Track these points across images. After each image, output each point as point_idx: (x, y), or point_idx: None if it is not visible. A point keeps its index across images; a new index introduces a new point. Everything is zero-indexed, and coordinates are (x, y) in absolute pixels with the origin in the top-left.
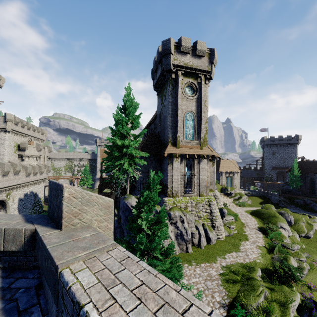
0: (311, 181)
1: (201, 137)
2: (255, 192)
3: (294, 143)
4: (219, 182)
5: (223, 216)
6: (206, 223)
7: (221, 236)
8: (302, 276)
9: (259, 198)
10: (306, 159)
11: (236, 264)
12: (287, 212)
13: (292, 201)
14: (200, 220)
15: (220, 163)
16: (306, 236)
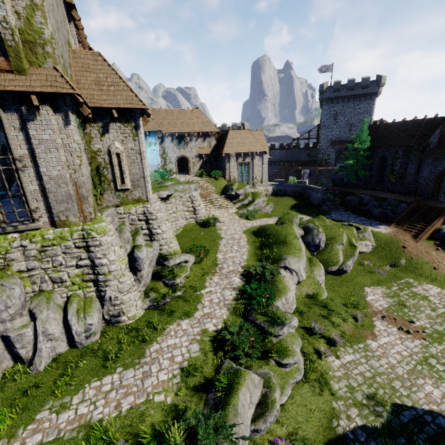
0: (381, 162)
1: (1, 21)
2: (290, 187)
3: (371, 93)
4: (225, 175)
5: (135, 268)
6: (80, 292)
7: (125, 317)
8: (260, 428)
9: (294, 197)
10: (382, 121)
11: (70, 438)
12: (318, 227)
13: (343, 200)
14: (60, 288)
15: (227, 136)
16: (340, 269)
